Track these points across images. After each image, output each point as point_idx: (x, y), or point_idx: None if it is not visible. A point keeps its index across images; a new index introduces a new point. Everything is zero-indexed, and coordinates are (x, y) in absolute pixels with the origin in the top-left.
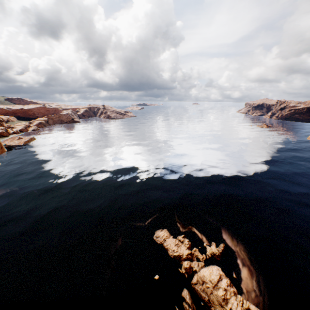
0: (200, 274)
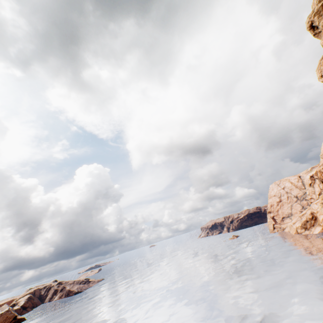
0: None
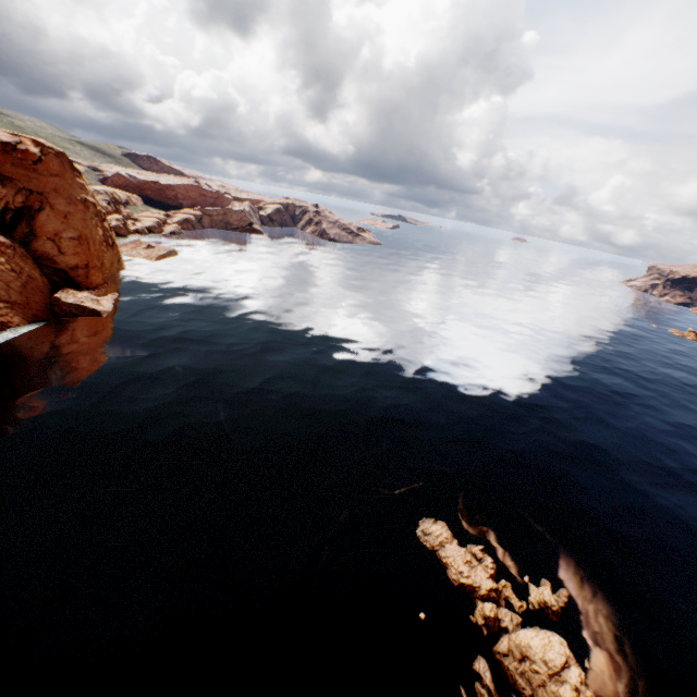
0: (519, 639)
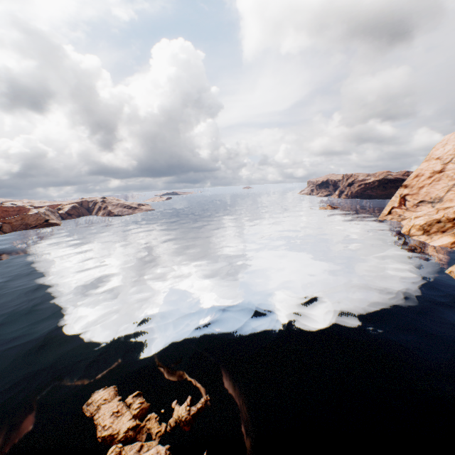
0: None
